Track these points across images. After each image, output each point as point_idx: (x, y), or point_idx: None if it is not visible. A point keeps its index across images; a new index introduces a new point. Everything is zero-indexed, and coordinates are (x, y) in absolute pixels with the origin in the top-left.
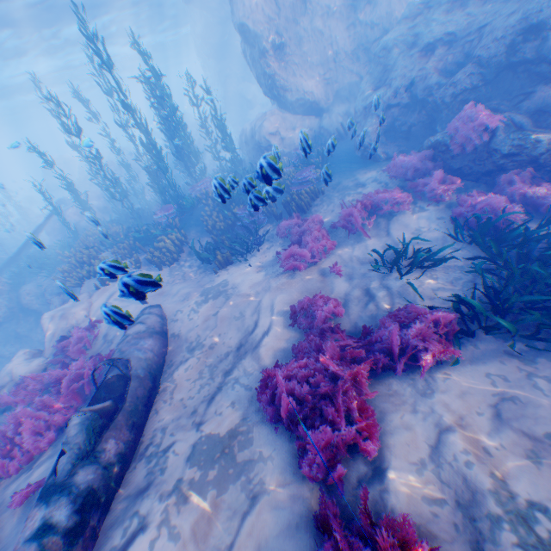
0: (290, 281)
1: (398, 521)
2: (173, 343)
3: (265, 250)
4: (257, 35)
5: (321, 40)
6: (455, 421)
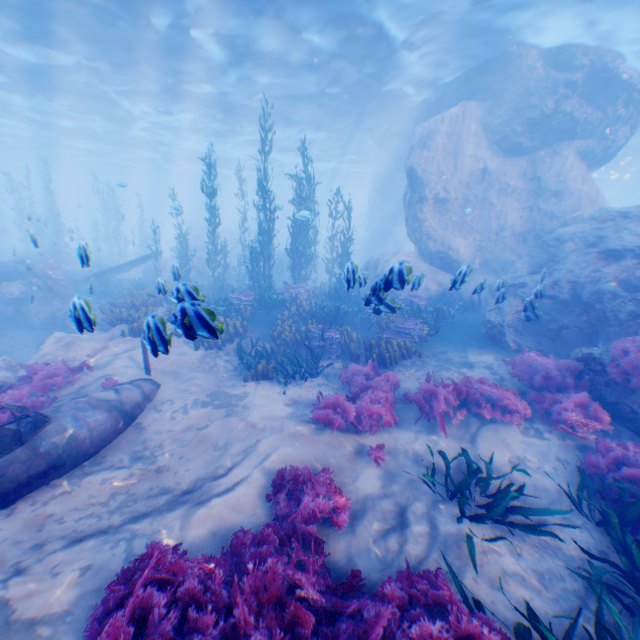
0: (312, 436)
1: None
2: (128, 434)
3: (315, 384)
4: (422, 182)
5: (488, 210)
6: None
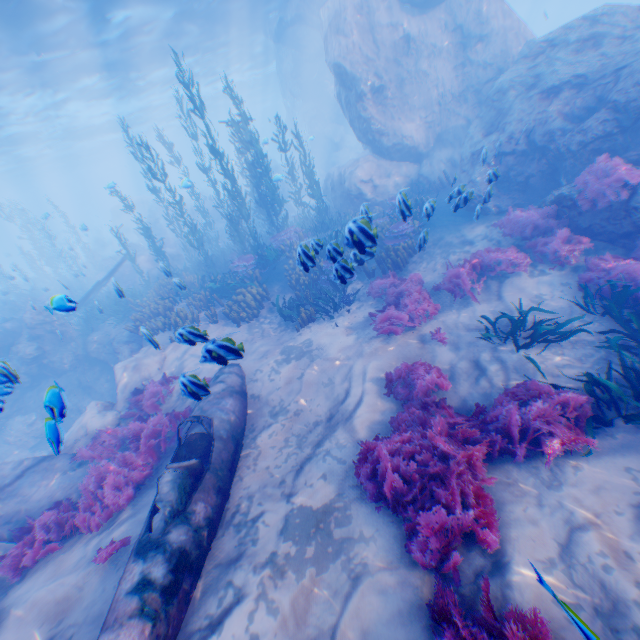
0: (384, 347)
1: (528, 618)
2: (254, 405)
3: (354, 309)
4: (354, 77)
5: (424, 81)
6: (589, 519)
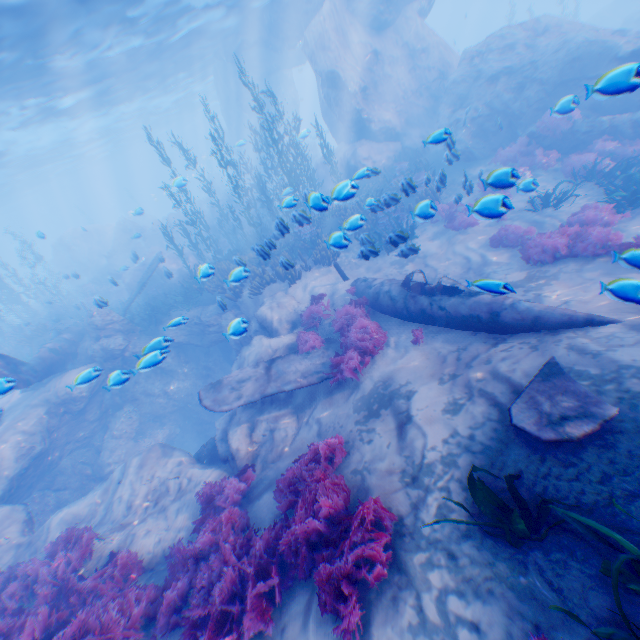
0: (468, 236)
1: None
2: None
3: (419, 232)
4: (347, 81)
5: (390, 83)
6: None
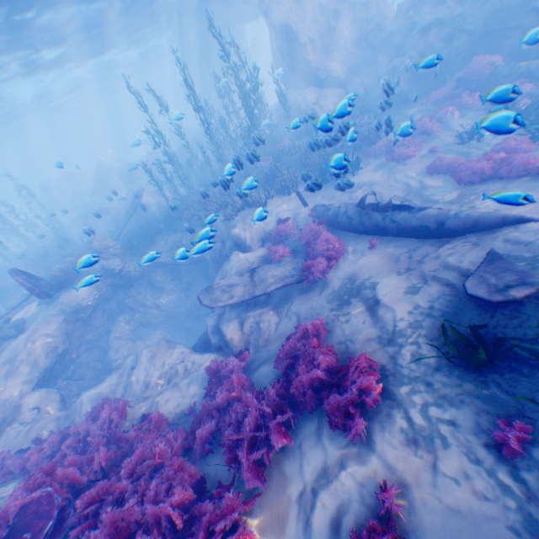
0: (407, 166)
1: None
2: None
3: (364, 165)
4: (298, 33)
5: (334, 35)
6: None
